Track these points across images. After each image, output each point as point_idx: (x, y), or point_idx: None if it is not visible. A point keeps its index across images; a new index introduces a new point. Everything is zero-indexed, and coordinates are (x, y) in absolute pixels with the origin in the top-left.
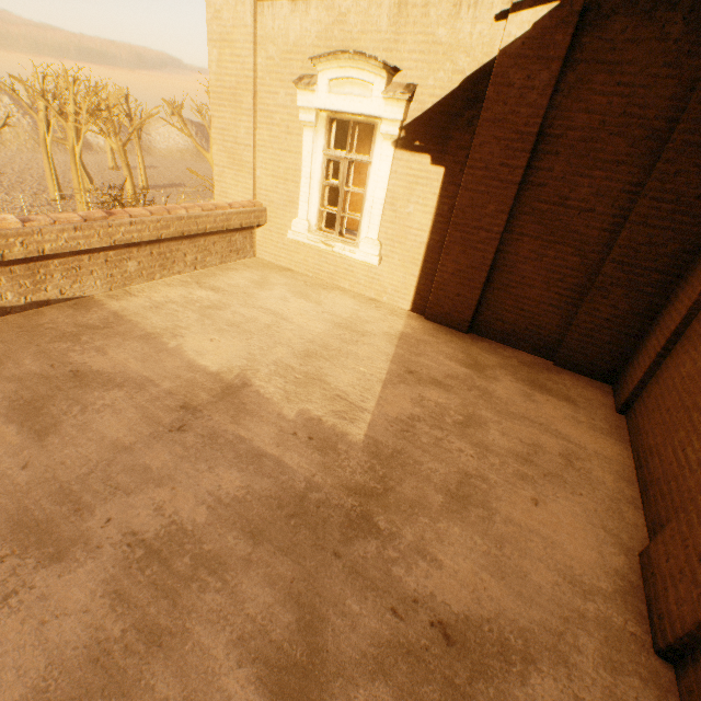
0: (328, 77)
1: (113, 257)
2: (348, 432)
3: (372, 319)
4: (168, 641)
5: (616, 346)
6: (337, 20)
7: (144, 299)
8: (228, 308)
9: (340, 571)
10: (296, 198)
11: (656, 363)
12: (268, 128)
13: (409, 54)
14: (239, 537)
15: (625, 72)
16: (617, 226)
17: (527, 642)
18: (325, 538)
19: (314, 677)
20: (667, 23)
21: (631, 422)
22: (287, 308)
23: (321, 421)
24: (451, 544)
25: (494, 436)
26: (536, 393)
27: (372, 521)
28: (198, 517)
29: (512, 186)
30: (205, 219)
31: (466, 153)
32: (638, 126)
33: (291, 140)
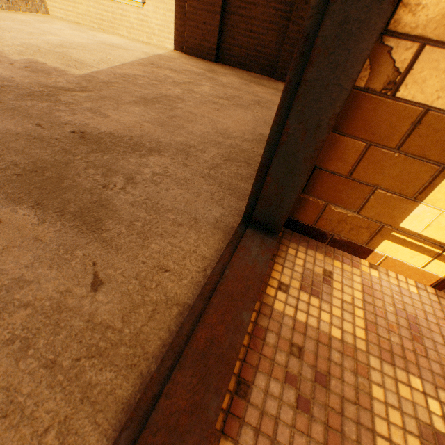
0: None
1: None
2: (70, 71)
3: (138, 47)
4: None
5: None
6: None
7: None
8: None
9: None
10: None
11: None
12: None
13: None
14: None
15: None
16: None
17: (160, 146)
18: None
19: None
20: None
21: None
22: (60, 32)
23: (46, 64)
24: (126, 113)
25: (204, 90)
26: (252, 84)
27: (56, 98)
28: None
29: None
30: None
31: None
32: None
33: None
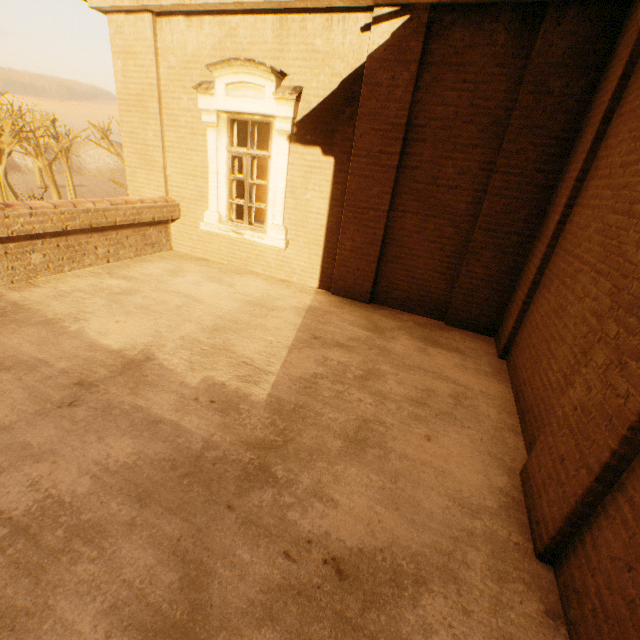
0: (224, 82)
1: (14, 250)
2: (252, 393)
3: (283, 296)
4: (23, 623)
5: (492, 302)
6: (229, 33)
7: (48, 289)
8: (139, 293)
9: (232, 522)
10: (206, 193)
11: (523, 310)
12: (175, 130)
13: (293, 61)
14: (124, 502)
15: (468, 72)
16: (479, 198)
17: (419, 565)
18: (220, 492)
19: (195, 635)
20: (494, 32)
21: (510, 364)
22: (200, 291)
23: (225, 385)
24: (348, 484)
25: (392, 385)
26: (429, 348)
27: (270, 472)
28: (80, 488)
29: (391, 170)
30: (114, 212)
31: (350, 144)
32: (484, 115)
33: (197, 140)
